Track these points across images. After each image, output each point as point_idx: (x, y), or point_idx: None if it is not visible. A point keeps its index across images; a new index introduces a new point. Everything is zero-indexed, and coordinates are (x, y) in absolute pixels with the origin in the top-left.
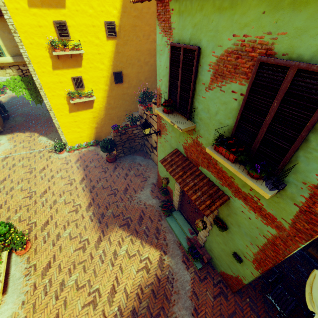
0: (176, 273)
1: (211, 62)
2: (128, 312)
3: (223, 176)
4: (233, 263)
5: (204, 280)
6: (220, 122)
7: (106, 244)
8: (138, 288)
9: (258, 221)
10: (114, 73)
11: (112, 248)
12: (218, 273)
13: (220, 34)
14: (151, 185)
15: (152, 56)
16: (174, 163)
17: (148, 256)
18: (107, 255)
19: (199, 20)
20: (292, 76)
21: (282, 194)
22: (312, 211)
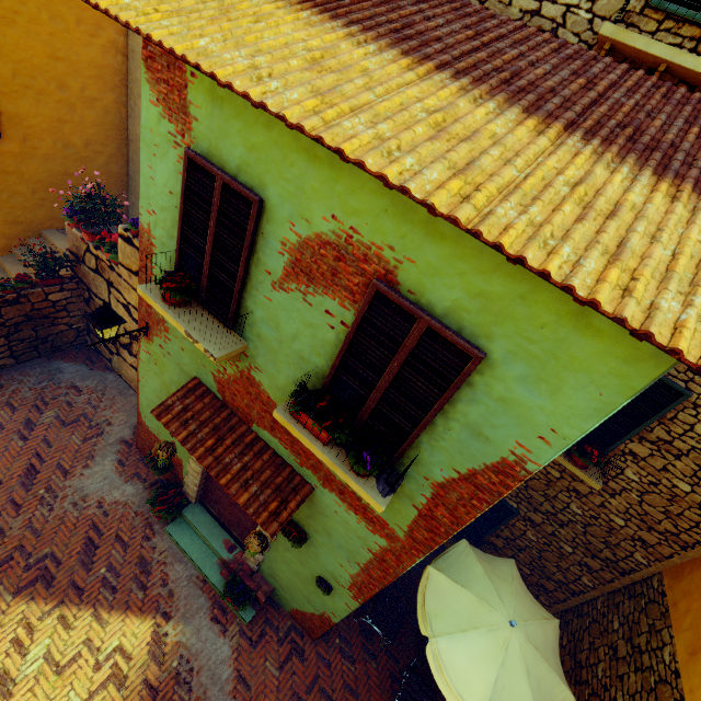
0: (198, 654)
1: (288, 241)
2: None
3: (304, 451)
4: (317, 593)
5: (260, 642)
6: (301, 356)
7: None
8: None
9: (361, 527)
10: None
11: None
12: (287, 612)
13: (307, 199)
14: (118, 446)
15: (108, 88)
16: (193, 416)
17: (121, 644)
18: None
19: (264, 144)
20: (420, 333)
21: (398, 490)
22: (434, 516)
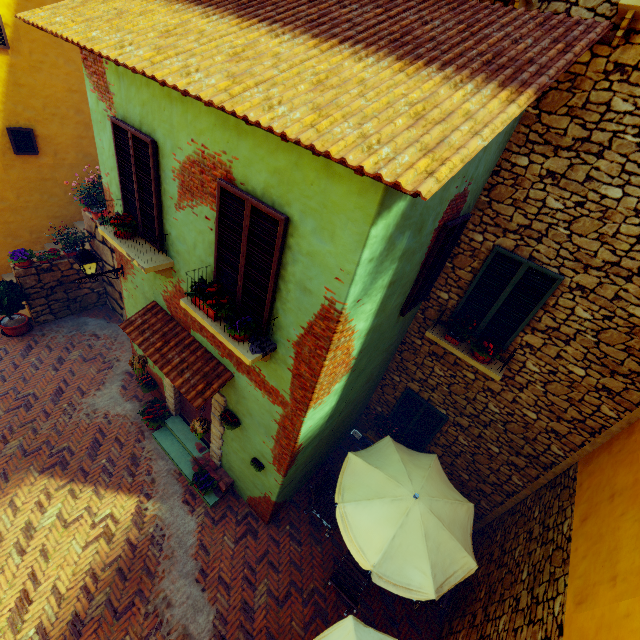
0: (170, 525)
1: (175, 169)
2: (62, 627)
3: (221, 343)
4: (257, 475)
5: (221, 521)
6: (202, 260)
7: (2, 516)
8: (88, 576)
9: (266, 401)
10: (10, 130)
11: (19, 520)
12: (246, 502)
13: (177, 132)
14: (123, 376)
15: None
16: (148, 327)
17: (112, 512)
18: (7, 538)
19: (148, 99)
20: (249, 212)
21: (277, 357)
22: (301, 373)
